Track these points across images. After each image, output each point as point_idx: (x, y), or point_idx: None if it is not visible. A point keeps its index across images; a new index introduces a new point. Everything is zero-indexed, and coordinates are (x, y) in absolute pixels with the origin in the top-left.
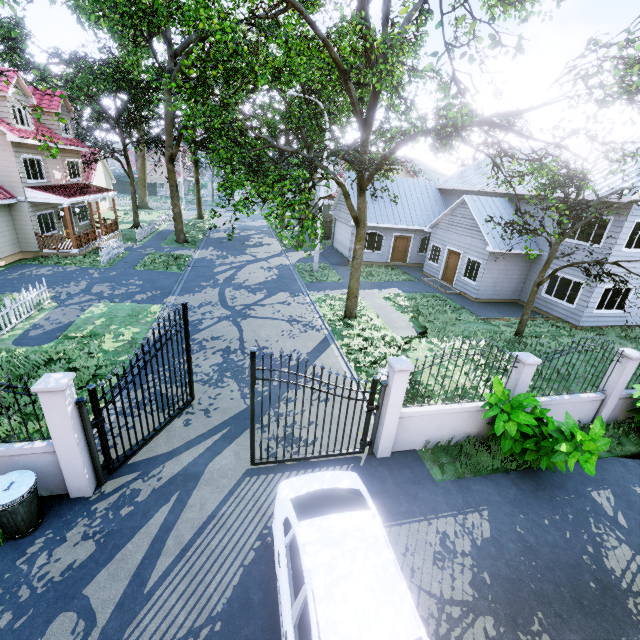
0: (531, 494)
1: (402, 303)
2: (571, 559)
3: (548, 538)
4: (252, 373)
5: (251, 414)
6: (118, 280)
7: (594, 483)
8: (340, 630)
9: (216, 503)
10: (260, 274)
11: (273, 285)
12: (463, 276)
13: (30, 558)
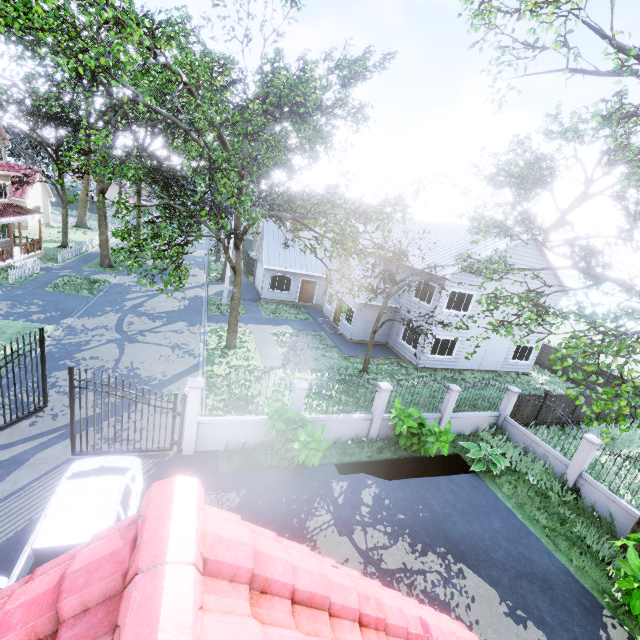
0: (287, 482)
1: (284, 339)
2: (284, 521)
3: (278, 509)
4: (70, 382)
5: (71, 414)
6: (21, 299)
7: (340, 477)
8: (53, 533)
9: (29, 480)
10: (170, 303)
11: (176, 315)
12: (345, 320)
13: None
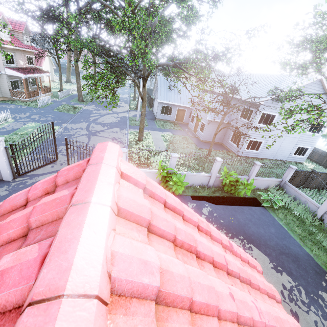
0: None
1: (167, 138)
2: None
3: None
4: (66, 146)
5: (67, 161)
6: (44, 114)
7: (192, 201)
8: None
9: None
10: (111, 119)
11: (114, 124)
12: (199, 130)
13: None
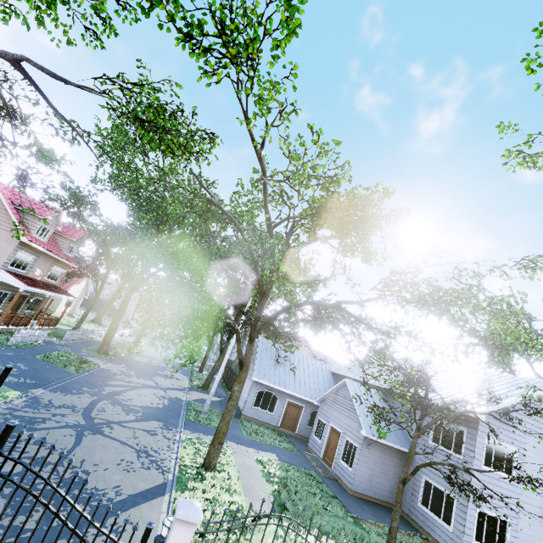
0: None
1: (272, 470)
2: None
3: None
4: None
5: None
6: (7, 359)
7: None
8: None
9: None
10: (149, 398)
11: (153, 412)
12: (341, 459)
13: None
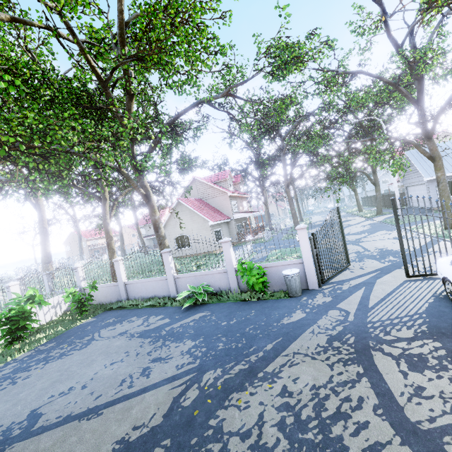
0: None
1: None
2: None
3: None
4: (394, 211)
5: (399, 238)
6: (276, 243)
7: None
8: None
9: (391, 289)
10: (357, 229)
11: (371, 230)
12: None
13: (304, 300)
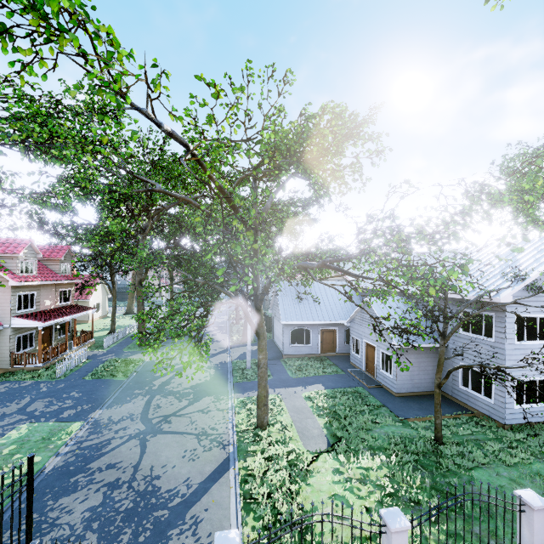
0: None
1: (320, 404)
2: None
3: None
4: None
5: None
6: (60, 393)
7: None
8: None
9: None
10: (196, 375)
11: (202, 388)
12: (381, 368)
13: None
